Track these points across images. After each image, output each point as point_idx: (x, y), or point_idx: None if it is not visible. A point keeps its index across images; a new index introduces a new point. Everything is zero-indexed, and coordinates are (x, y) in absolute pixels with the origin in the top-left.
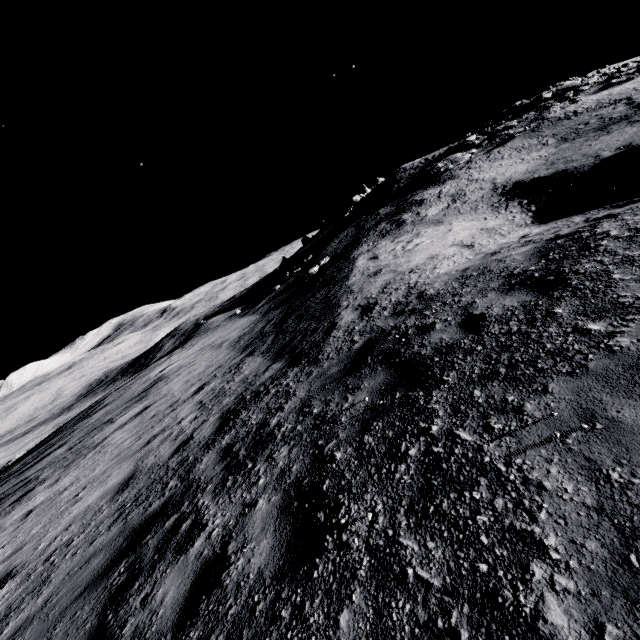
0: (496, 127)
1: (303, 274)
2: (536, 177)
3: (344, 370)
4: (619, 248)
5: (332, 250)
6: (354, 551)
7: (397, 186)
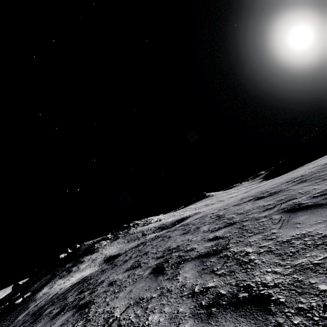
0: (117, 232)
1: (10, 305)
2: (114, 254)
3: (24, 317)
4: (88, 276)
5: (34, 288)
6: (19, 325)
7: (79, 253)
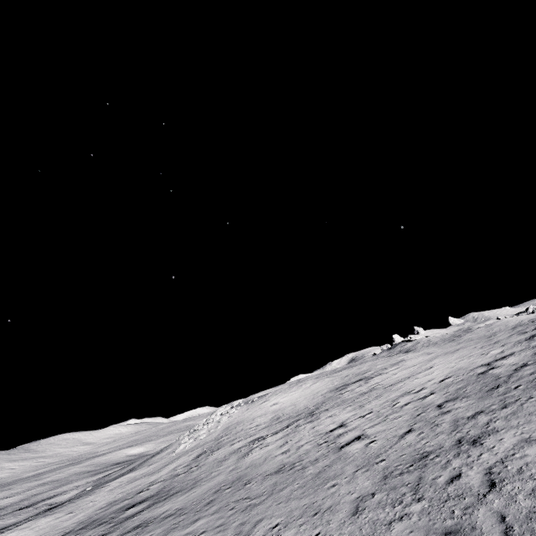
0: None
1: None
2: None
3: None
4: None
5: None
6: None
7: None
